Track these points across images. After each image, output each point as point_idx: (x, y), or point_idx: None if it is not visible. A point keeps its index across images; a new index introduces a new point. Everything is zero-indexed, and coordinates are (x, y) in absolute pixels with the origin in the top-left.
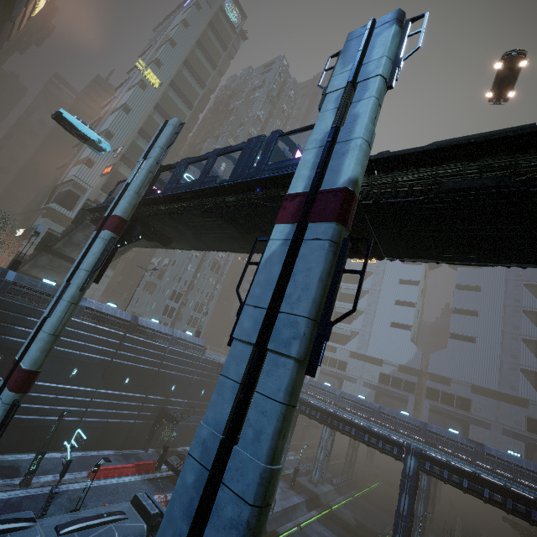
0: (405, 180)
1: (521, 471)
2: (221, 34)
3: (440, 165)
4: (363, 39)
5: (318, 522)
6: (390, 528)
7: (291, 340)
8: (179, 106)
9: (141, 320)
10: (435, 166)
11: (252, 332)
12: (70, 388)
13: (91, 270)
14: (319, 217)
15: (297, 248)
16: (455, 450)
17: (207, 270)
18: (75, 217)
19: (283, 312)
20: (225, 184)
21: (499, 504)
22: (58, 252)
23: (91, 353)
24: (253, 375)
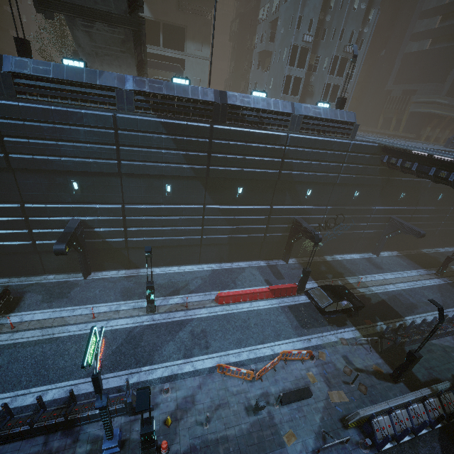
0: None
1: None
2: None
3: None
4: None
5: None
6: None
7: None
8: None
9: (231, 96)
10: None
11: None
12: (171, 208)
13: None
14: None
15: None
16: None
17: None
18: None
19: None
20: None
21: None
22: (63, 4)
23: (176, 163)
24: None
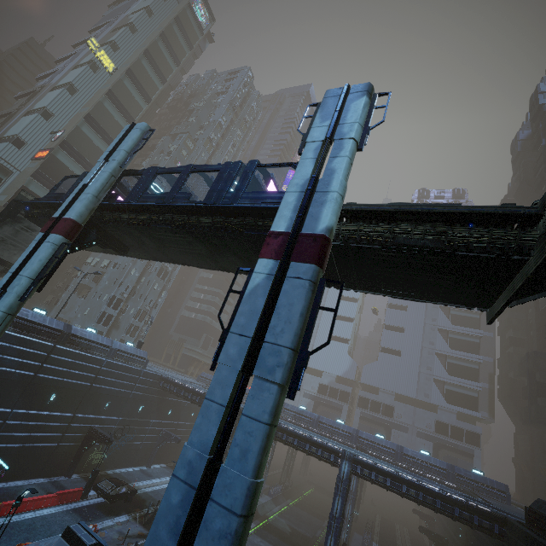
0: (368, 231)
1: (430, 468)
2: (188, 32)
3: (395, 223)
4: (340, 101)
5: (255, 534)
6: (321, 531)
7: (275, 367)
8: (136, 97)
9: (75, 329)
10: (392, 224)
11: (238, 359)
12: None
13: (35, 278)
14: (300, 258)
15: (280, 284)
16: (380, 453)
17: (153, 276)
18: (5, 209)
19: (267, 342)
20: (202, 205)
21: (413, 498)
22: None
23: (10, 367)
24: (239, 399)
